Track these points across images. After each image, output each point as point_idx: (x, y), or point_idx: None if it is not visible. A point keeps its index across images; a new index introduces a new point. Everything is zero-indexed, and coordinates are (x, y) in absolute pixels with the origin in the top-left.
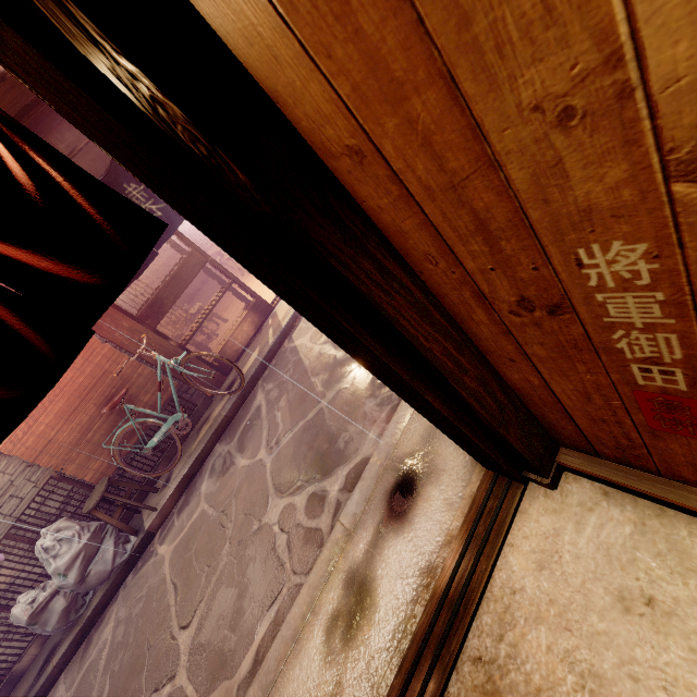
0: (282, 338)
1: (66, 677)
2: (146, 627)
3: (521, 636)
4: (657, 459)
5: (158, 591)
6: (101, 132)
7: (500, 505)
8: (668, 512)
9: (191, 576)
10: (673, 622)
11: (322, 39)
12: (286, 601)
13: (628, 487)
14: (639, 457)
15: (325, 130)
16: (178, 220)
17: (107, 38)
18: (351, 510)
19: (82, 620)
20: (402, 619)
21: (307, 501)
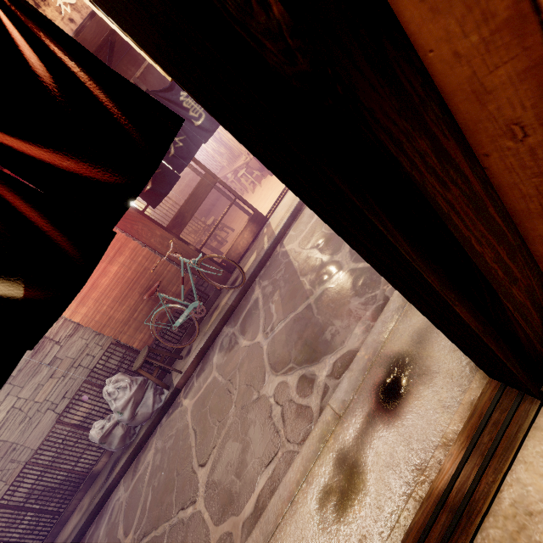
0: (275, 244)
1: (125, 482)
2: (175, 459)
3: None
4: None
5: (183, 434)
6: None
7: (510, 418)
8: None
9: (206, 427)
10: None
11: None
12: (281, 463)
13: None
14: None
15: None
16: (194, 149)
17: None
18: (339, 396)
19: (133, 444)
20: (394, 508)
21: (298, 381)
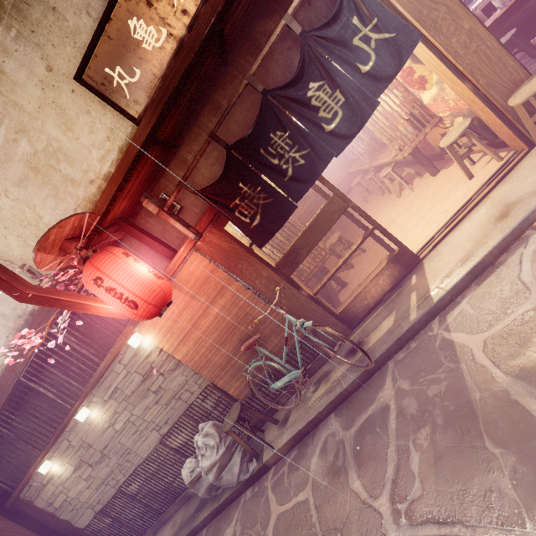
0: (430, 315)
1: None
2: None
3: None
4: None
5: None
6: None
7: None
8: None
9: None
10: None
11: None
12: None
13: None
14: None
15: None
16: (320, 166)
17: None
18: None
19: (218, 500)
20: None
21: None
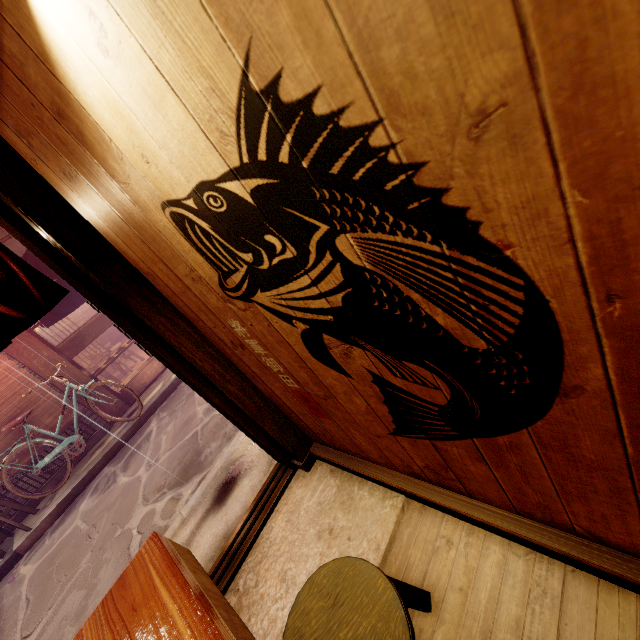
0: None
1: None
2: None
3: (264, 568)
4: (336, 439)
5: (9, 610)
6: (40, 255)
7: (276, 484)
8: (354, 477)
9: (47, 588)
10: (337, 539)
11: (128, 242)
12: None
13: (336, 462)
14: (333, 440)
15: (139, 265)
16: None
17: (47, 233)
18: (191, 503)
19: None
20: None
21: (165, 505)
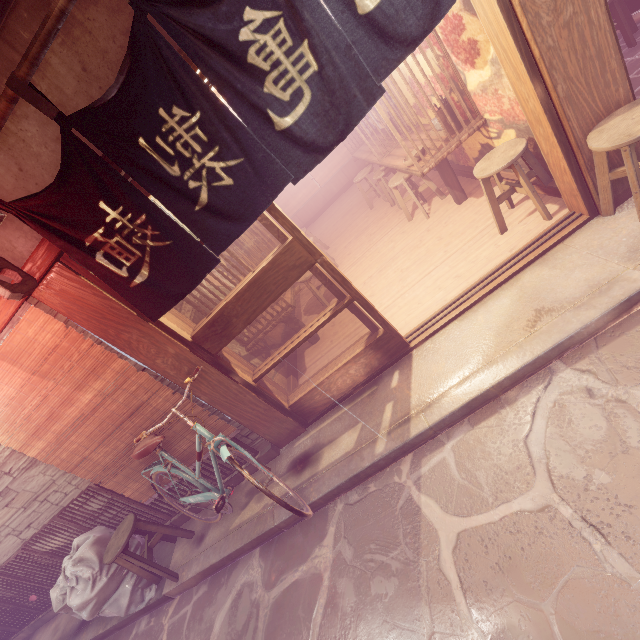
0: (402, 451)
1: None
2: None
3: None
4: None
5: None
6: None
7: None
8: None
9: None
10: None
11: None
12: None
13: None
14: None
15: None
16: (263, 195)
17: None
18: None
19: (105, 623)
20: None
21: None
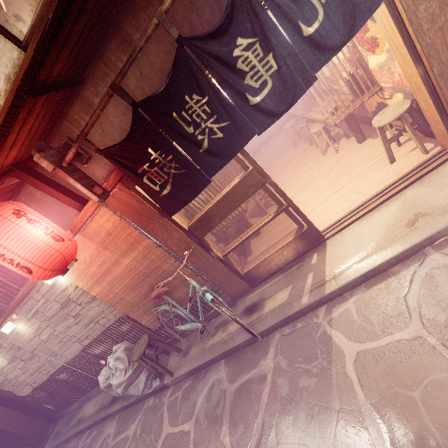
0: (319, 303)
1: (116, 424)
2: None
3: None
4: None
5: None
6: None
7: None
8: None
9: None
10: None
11: None
12: None
13: None
14: None
15: None
16: (239, 142)
17: None
18: None
19: (128, 399)
20: None
21: None
